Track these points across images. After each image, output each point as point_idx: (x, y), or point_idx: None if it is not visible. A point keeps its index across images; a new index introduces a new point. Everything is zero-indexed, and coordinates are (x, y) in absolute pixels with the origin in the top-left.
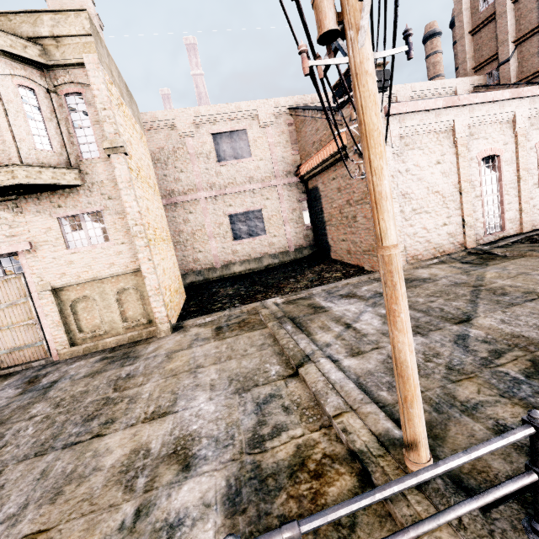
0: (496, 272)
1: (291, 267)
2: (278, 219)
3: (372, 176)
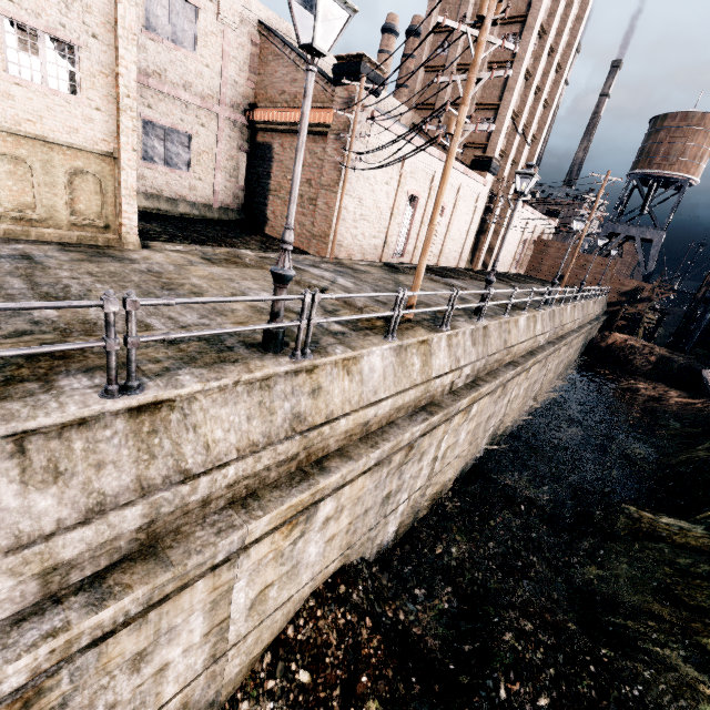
0: (404, 278)
1: (220, 227)
2: (209, 159)
3: (440, 195)
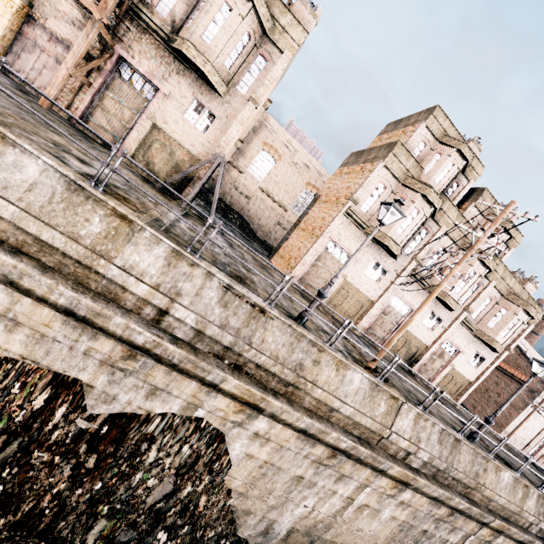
0: None
1: None
2: None
3: None
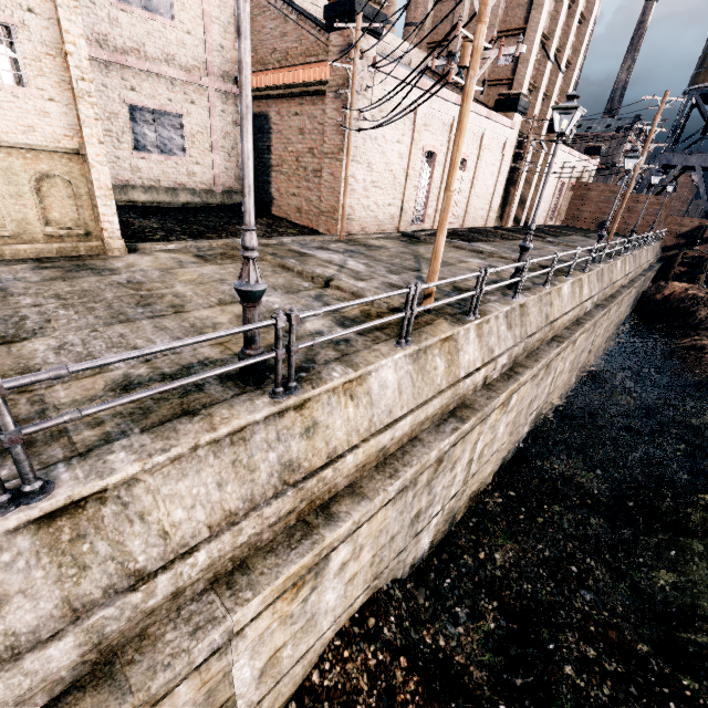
0: (425, 250)
1: (223, 213)
2: (205, 140)
3: (457, 152)
